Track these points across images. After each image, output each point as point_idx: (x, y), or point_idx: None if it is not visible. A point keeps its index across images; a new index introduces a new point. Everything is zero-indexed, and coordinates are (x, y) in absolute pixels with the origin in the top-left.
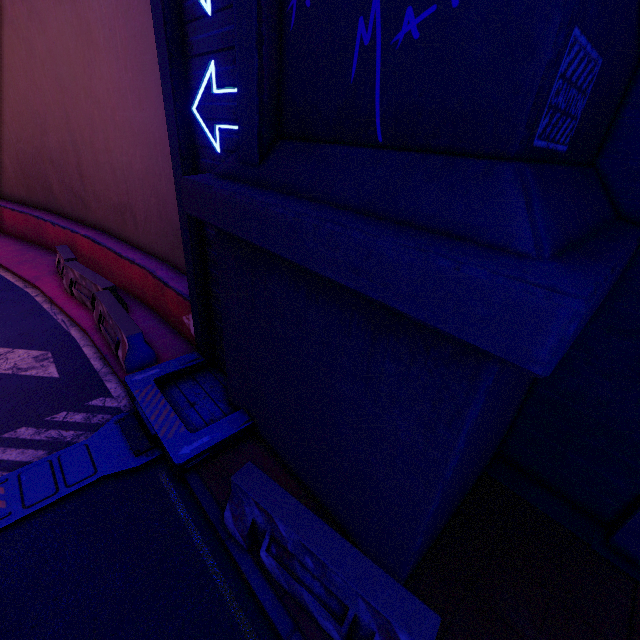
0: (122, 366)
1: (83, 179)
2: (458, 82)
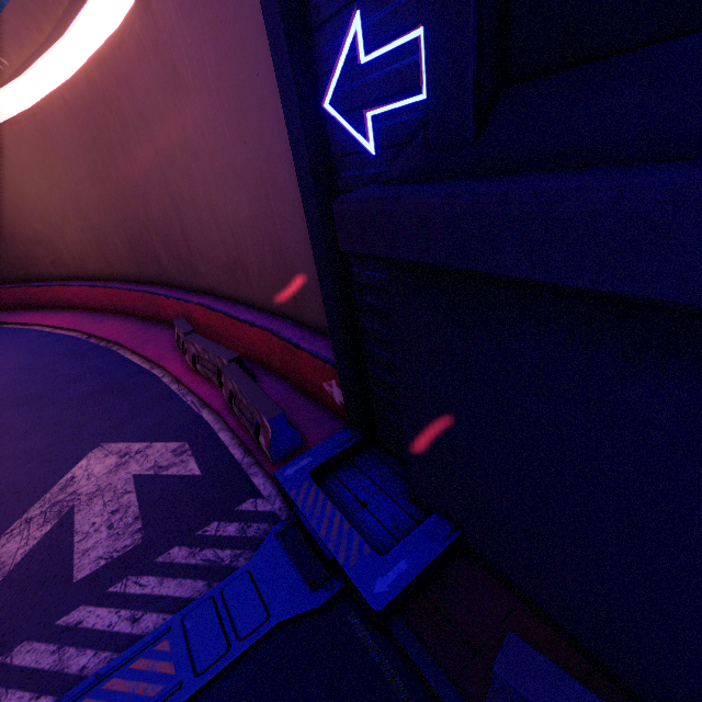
0: (266, 454)
1: (189, 243)
2: None
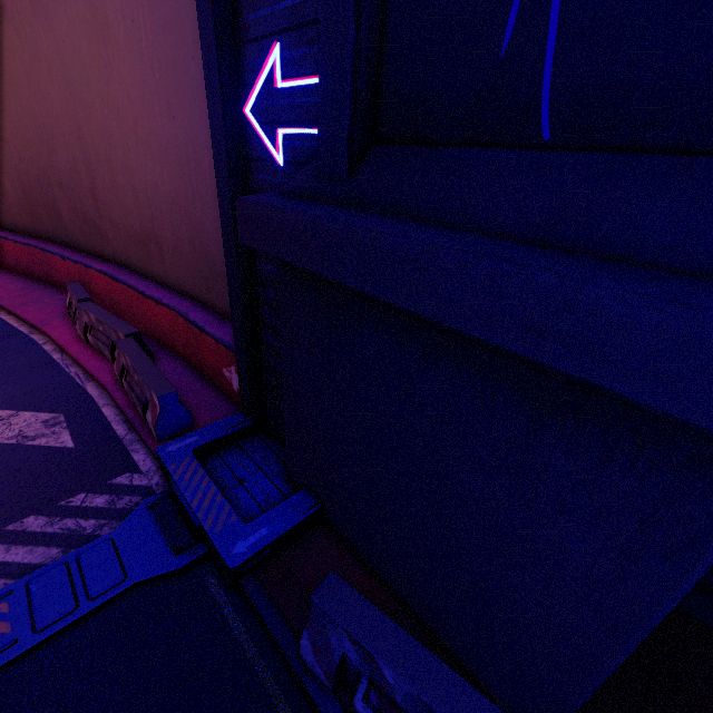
0: (151, 432)
1: (98, 204)
2: (710, 38)
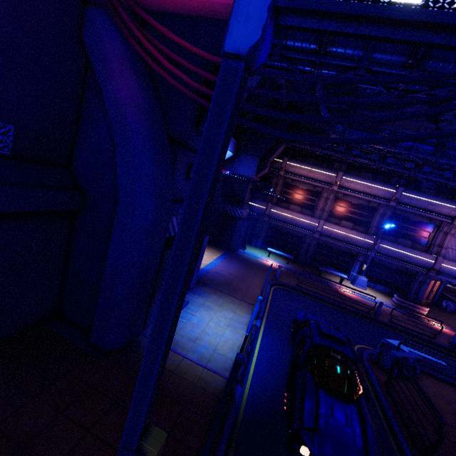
0: None
1: None
2: None
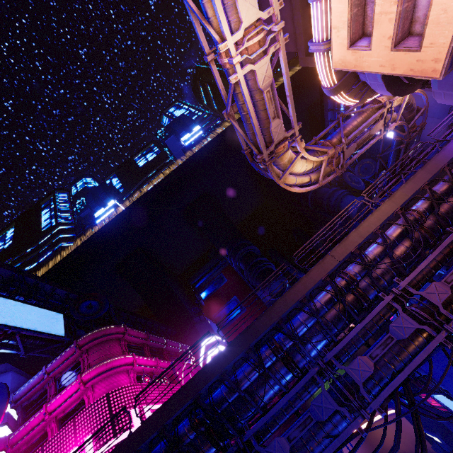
0: None
1: None
2: None
